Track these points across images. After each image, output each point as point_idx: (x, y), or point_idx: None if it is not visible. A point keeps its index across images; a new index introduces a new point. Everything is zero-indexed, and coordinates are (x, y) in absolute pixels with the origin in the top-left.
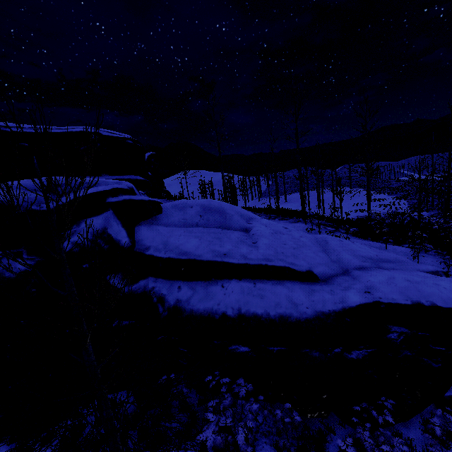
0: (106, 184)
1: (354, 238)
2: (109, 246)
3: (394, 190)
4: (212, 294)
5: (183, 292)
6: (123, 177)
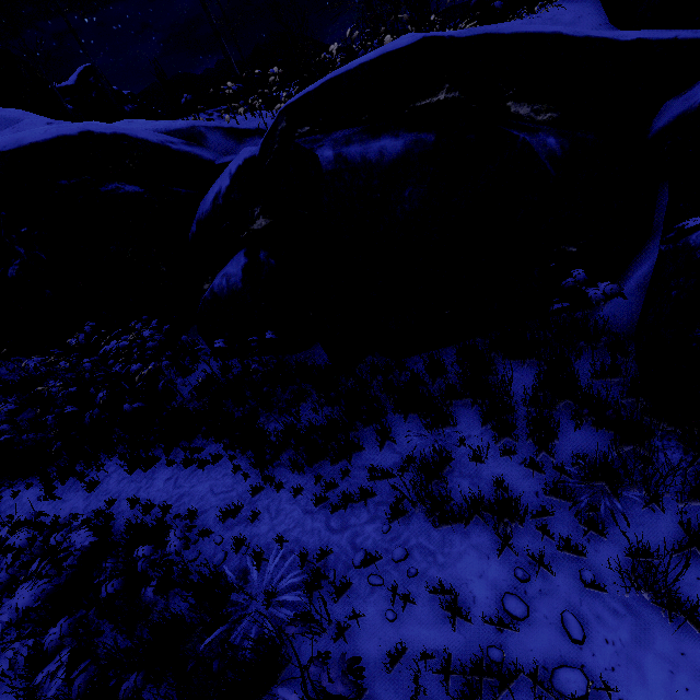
0: None
1: None
2: None
3: None
4: None
5: None
6: None
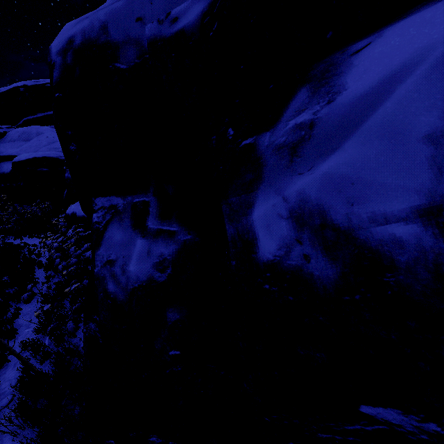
0: None
1: None
2: None
3: None
4: None
5: None
6: (50, 113)
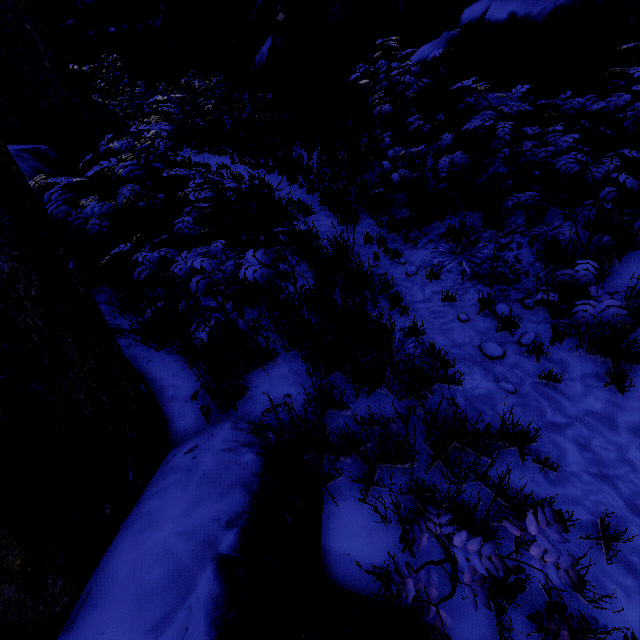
0: None
1: None
2: None
3: None
4: None
5: None
6: None
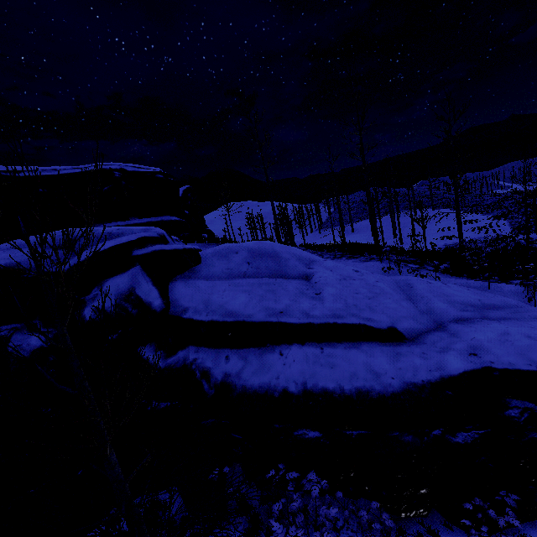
0: (132, 233)
1: (444, 276)
2: (139, 310)
3: (489, 207)
4: (268, 365)
5: (233, 363)
6: (155, 219)
